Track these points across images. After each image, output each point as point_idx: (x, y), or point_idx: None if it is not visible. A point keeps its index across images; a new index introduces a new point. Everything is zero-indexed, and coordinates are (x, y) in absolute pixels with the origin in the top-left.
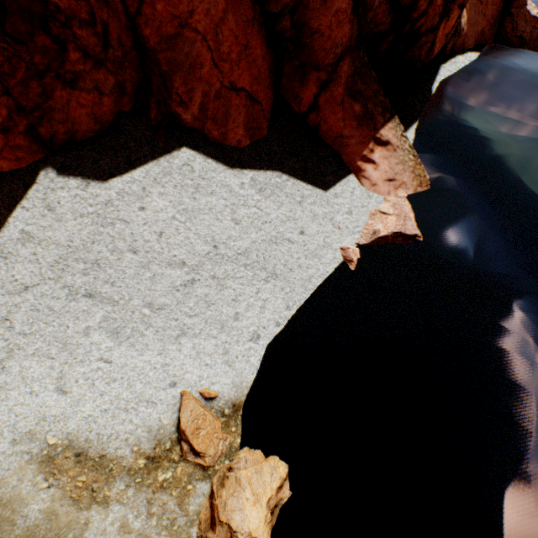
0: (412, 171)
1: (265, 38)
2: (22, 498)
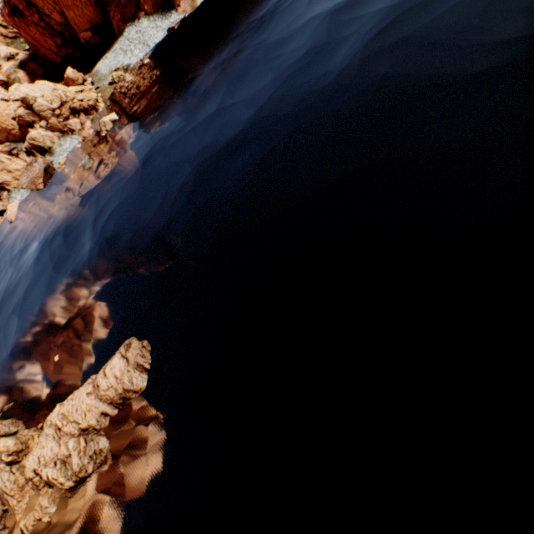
0: (190, 5)
1: None
2: (106, 73)
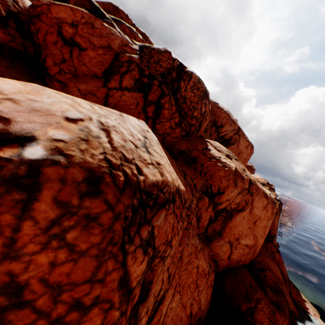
0: (313, 309)
1: None
2: None
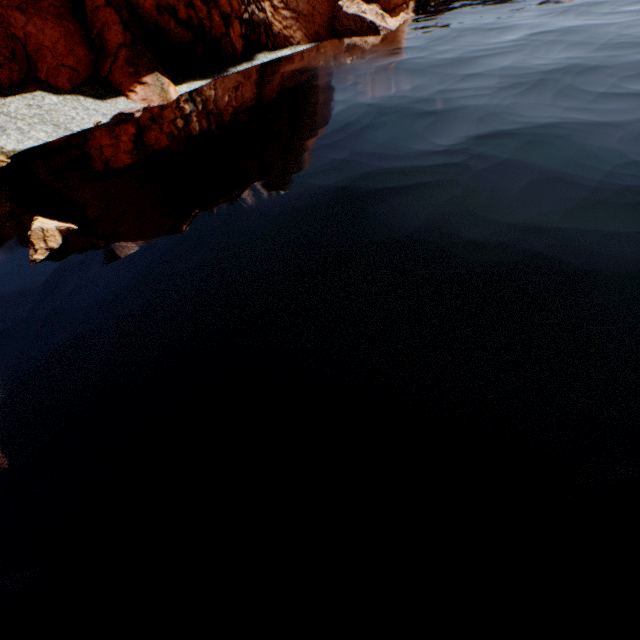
0: (159, 95)
1: (90, 49)
2: None
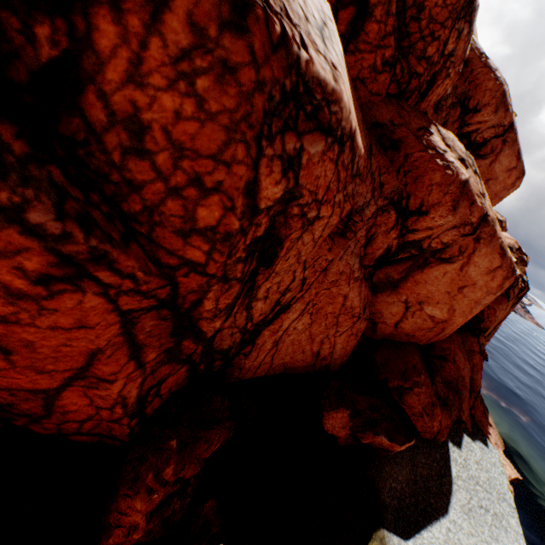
0: (498, 439)
1: None
2: None
